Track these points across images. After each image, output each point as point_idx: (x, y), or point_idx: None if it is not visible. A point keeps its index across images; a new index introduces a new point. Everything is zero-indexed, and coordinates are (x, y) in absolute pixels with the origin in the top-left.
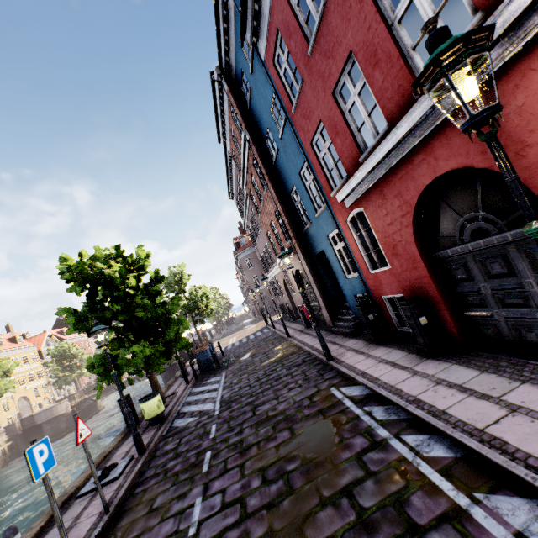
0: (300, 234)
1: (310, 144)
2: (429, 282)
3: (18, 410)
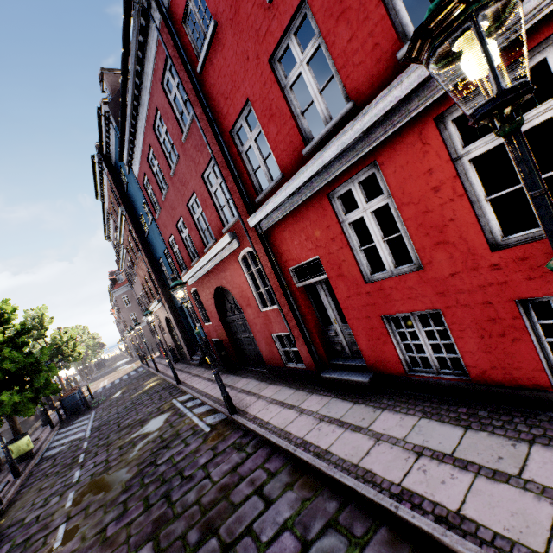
0: (167, 291)
1: (168, 241)
2: (225, 333)
3: None
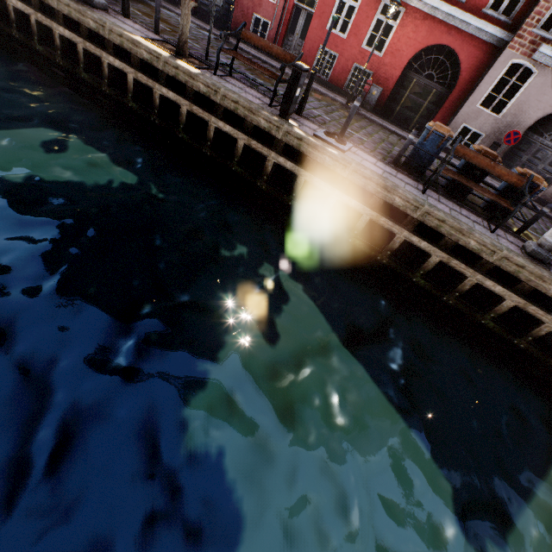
0: None
1: None
2: None
3: None
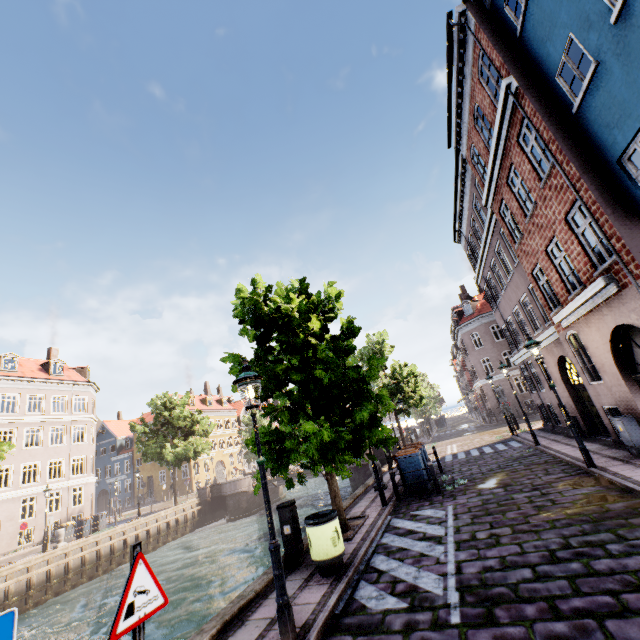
0: None
1: None
2: None
3: (214, 473)
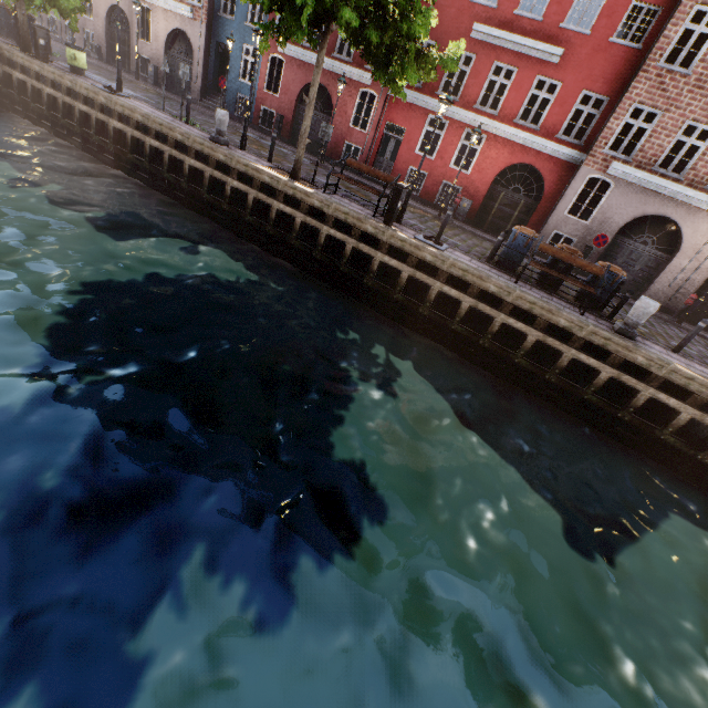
0: (212, 13)
1: None
2: (292, 114)
3: None
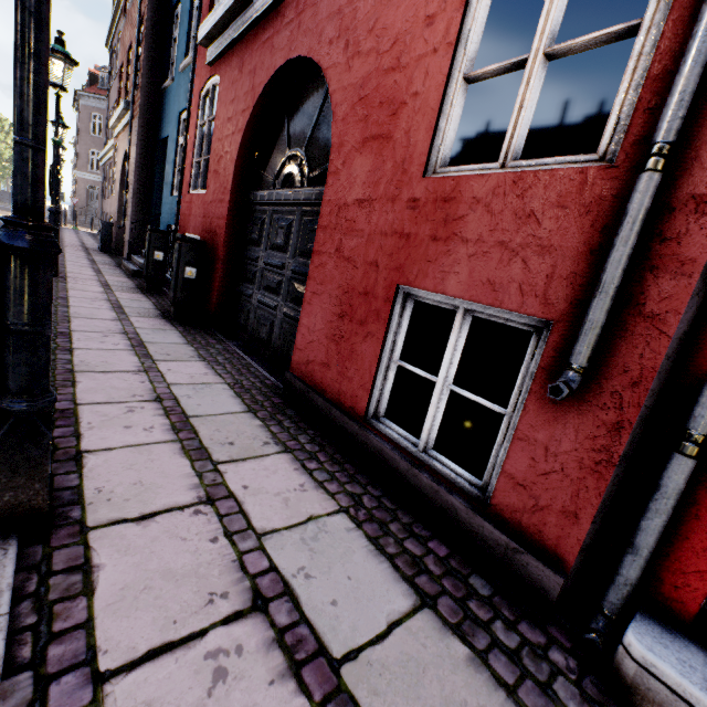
0: (155, 93)
1: None
2: (224, 228)
3: None
